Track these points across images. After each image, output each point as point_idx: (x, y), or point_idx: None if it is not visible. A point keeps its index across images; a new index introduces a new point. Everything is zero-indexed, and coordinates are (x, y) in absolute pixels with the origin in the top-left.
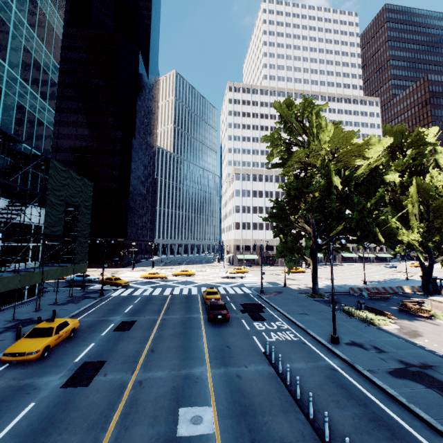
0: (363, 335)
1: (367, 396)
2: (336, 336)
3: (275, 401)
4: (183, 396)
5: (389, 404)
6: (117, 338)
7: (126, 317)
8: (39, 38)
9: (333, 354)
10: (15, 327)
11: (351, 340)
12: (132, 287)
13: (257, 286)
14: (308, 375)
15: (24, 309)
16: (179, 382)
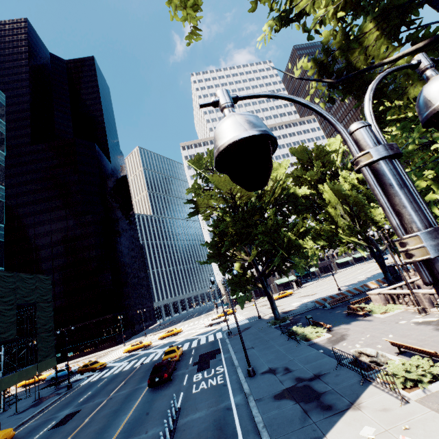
0: (287, 357)
1: (235, 432)
2: (250, 368)
3: None
4: None
5: (248, 435)
6: (46, 438)
7: (75, 408)
8: None
9: (242, 390)
10: None
11: (271, 366)
12: (109, 367)
13: (234, 326)
14: (198, 424)
15: None
16: None
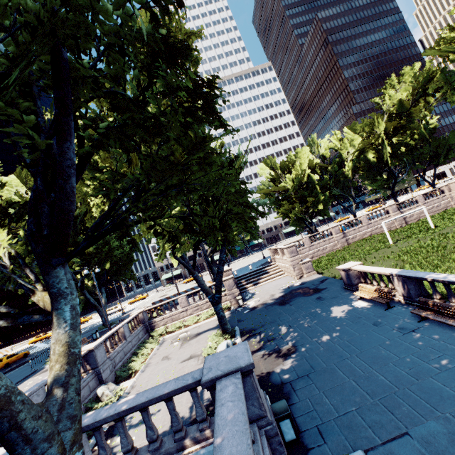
0: None
1: None
2: None
3: None
4: None
5: None
6: None
7: None
8: None
9: None
10: None
11: None
12: None
13: None
14: None
15: None
16: None
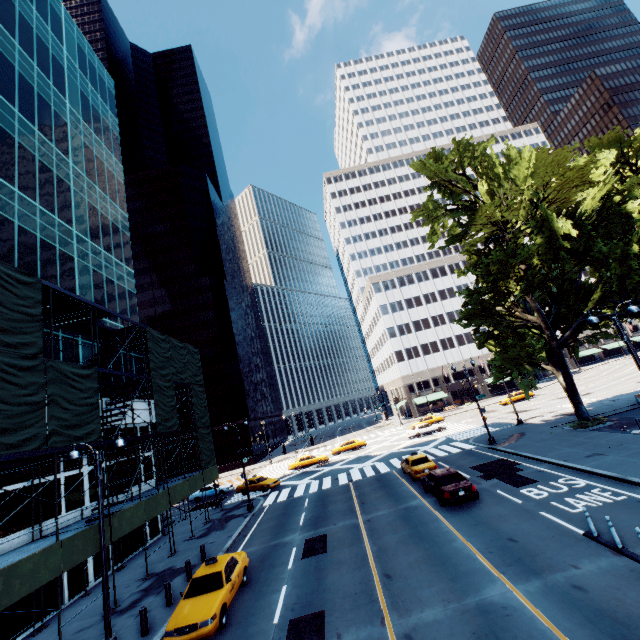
0: None
1: None
2: None
3: None
4: None
5: None
6: (316, 569)
7: (307, 532)
8: (101, 190)
9: None
10: (155, 586)
11: None
12: (286, 486)
13: (475, 435)
14: None
15: (154, 557)
16: (477, 622)
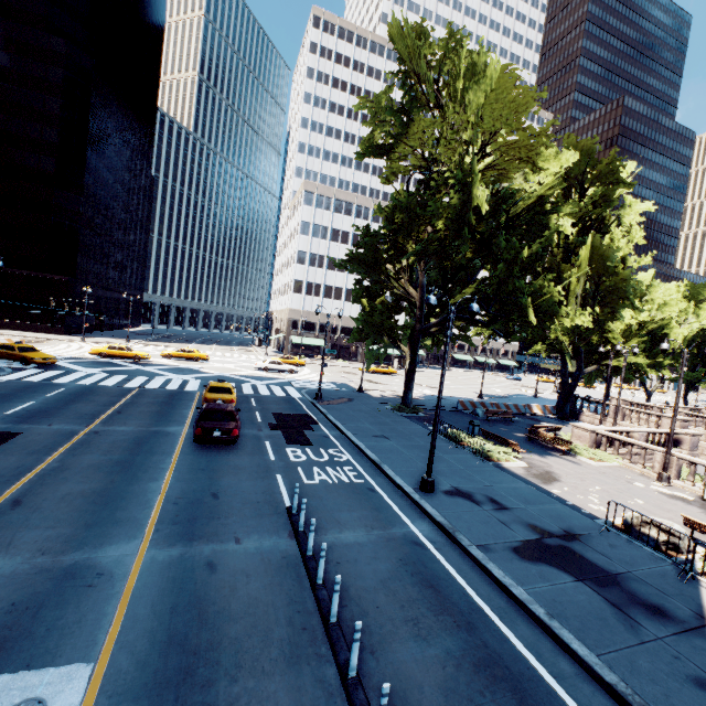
0: (474, 477)
1: (475, 605)
2: (430, 478)
3: (276, 632)
4: (25, 635)
5: (514, 621)
6: None
7: (1, 423)
8: None
9: (421, 513)
10: None
11: (455, 485)
12: (61, 368)
13: (314, 387)
14: (366, 558)
15: None
16: (40, 589)
